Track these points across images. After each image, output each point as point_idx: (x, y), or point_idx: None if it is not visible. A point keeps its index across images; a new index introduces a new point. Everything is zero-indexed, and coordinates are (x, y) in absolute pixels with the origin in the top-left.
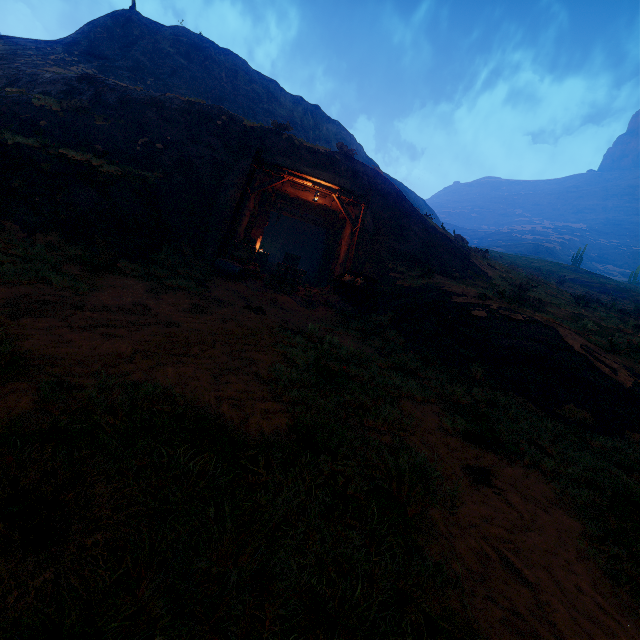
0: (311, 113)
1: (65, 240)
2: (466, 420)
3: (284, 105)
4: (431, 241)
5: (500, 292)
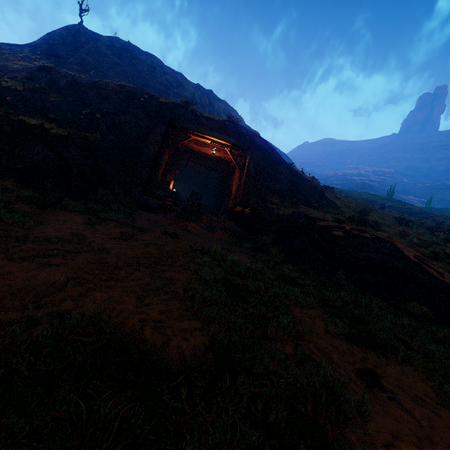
0: (207, 95)
1: (19, 184)
2: (343, 321)
3: (188, 90)
4: (296, 181)
5: (350, 217)
